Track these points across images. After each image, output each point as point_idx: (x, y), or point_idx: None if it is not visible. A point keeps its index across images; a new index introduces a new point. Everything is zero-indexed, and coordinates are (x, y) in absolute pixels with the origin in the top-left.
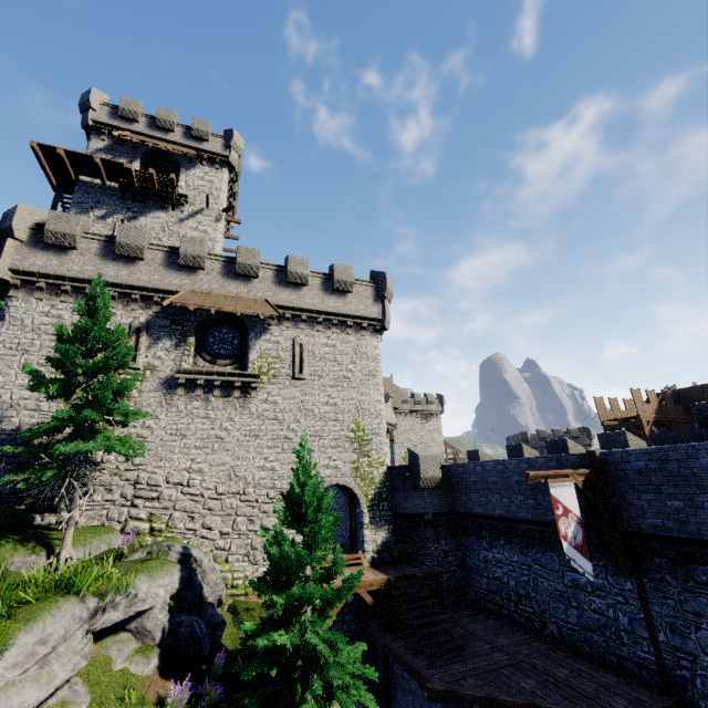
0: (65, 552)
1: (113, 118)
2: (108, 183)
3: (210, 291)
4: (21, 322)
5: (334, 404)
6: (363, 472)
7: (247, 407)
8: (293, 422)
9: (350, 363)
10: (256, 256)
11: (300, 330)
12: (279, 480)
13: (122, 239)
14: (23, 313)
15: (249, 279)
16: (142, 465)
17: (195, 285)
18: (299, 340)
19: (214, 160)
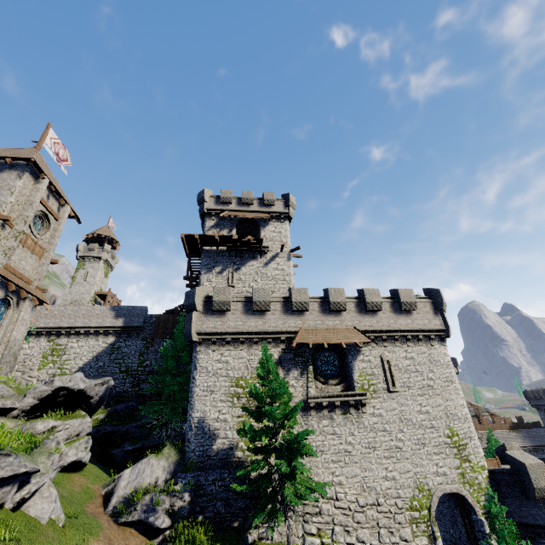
0: None
1: (217, 205)
2: (220, 247)
3: (316, 327)
4: (206, 369)
5: (426, 412)
6: (469, 478)
7: (361, 421)
8: (398, 431)
9: (428, 372)
10: (341, 294)
11: (383, 347)
12: (401, 489)
13: (256, 299)
14: (206, 362)
15: (339, 312)
16: None
17: (305, 324)
18: (385, 357)
19: (278, 217)
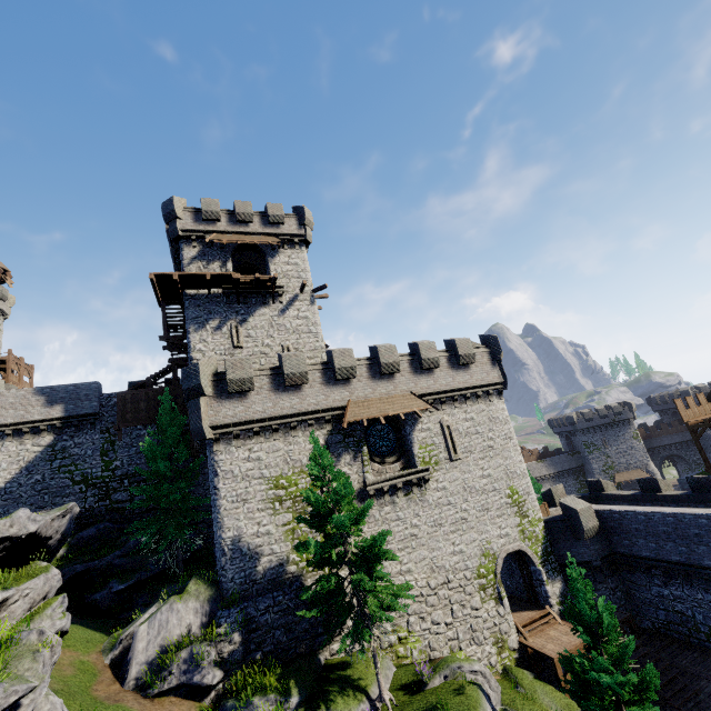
0: (386, 695)
1: (198, 223)
2: (212, 290)
3: (366, 397)
4: (232, 474)
5: (488, 475)
6: (528, 533)
7: (425, 500)
8: (463, 502)
9: (488, 431)
10: (394, 352)
11: (442, 411)
12: (469, 560)
13: (288, 370)
14: (230, 464)
15: (392, 375)
16: None
17: (353, 396)
18: (445, 422)
19: (292, 241)
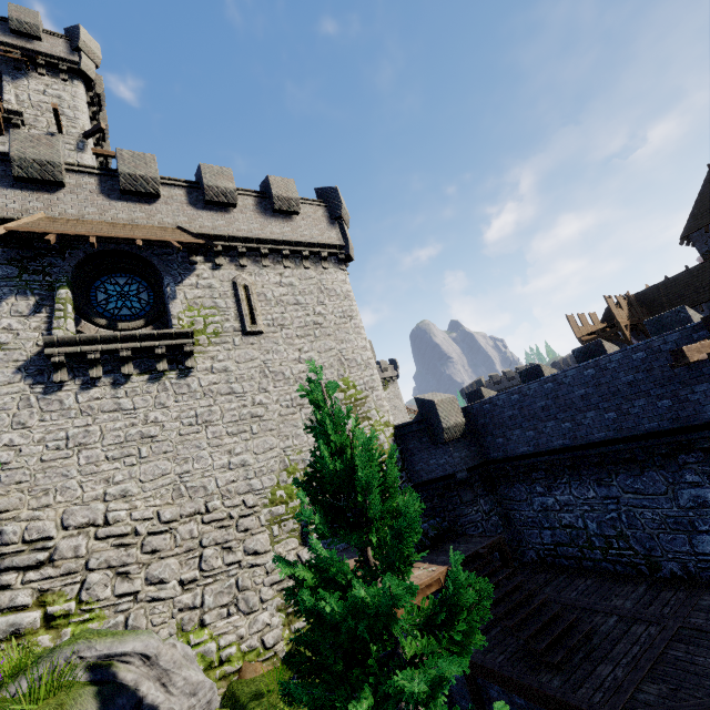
0: None
1: None
2: None
3: (83, 217)
4: None
5: (309, 359)
6: None
7: (183, 383)
8: (259, 392)
9: (317, 304)
10: (149, 163)
11: (239, 267)
12: (257, 478)
13: None
14: None
15: (145, 199)
16: (6, 511)
17: (52, 210)
18: (241, 280)
19: (57, 69)
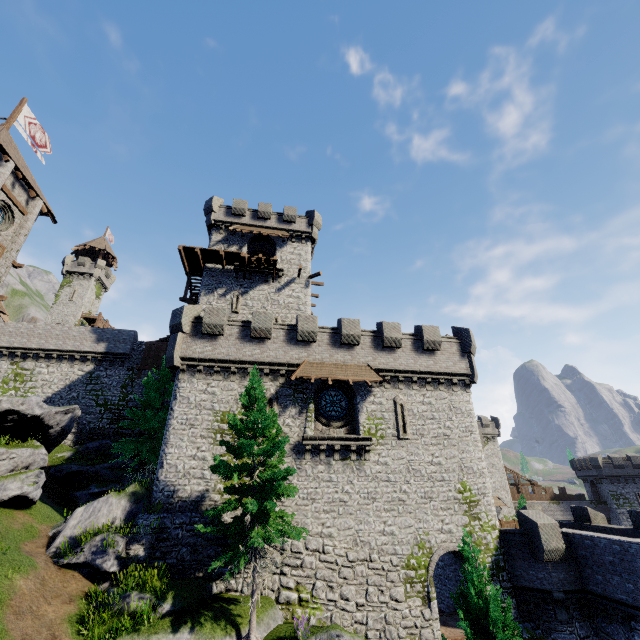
0: (253, 636)
1: (227, 216)
2: (226, 266)
3: (322, 361)
4: (188, 400)
5: (438, 463)
6: (476, 537)
7: (362, 469)
8: (404, 483)
9: (446, 420)
10: (356, 326)
11: (398, 389)
12: (399, 545)
13: (255, 324)
14: (189, 392)
15: (352, 346)
16: None
17: (310, 357)
18: (399, 400)
19: (300, 237)
